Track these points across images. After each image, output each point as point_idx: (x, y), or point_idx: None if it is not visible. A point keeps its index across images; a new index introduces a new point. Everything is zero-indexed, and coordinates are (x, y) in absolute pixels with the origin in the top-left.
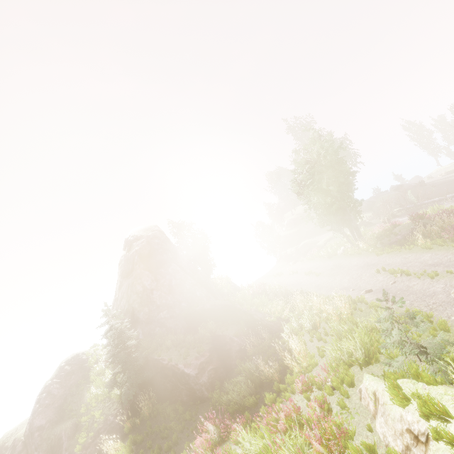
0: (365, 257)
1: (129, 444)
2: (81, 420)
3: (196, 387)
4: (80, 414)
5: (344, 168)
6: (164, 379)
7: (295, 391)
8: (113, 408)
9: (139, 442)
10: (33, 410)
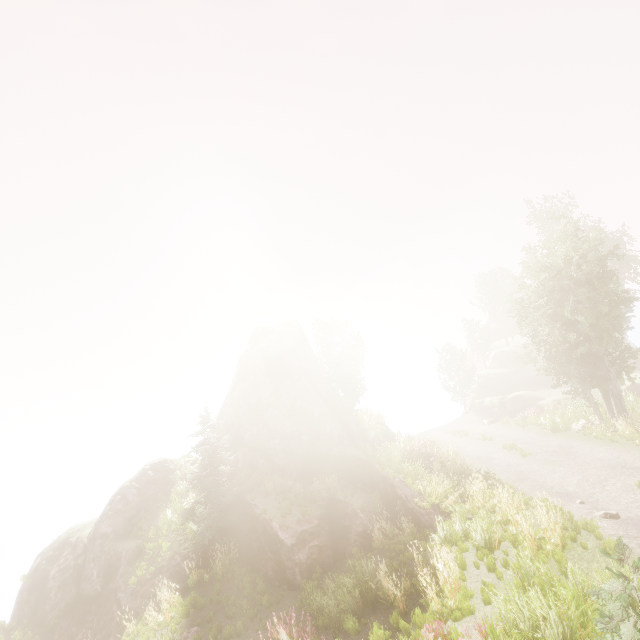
0: (624, 450)
1: (188, 603)
2: (147, 546)
3: (288, 564)
4: (148, 537)
5: (612, 289)
6: (251, 533)
7: None
8: (184, 546)
9: (199, 607)
10: (103, 511)
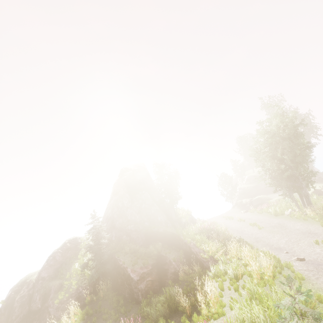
0: (310, 224)
1: (84, 313)
2: (65, 283)
3: (135, 290)
4: (65, 278)
5: (301, 141)
6: (118, 274)
7: None
8: (84, 282)
9: (89, 314)
10: (43, 265)
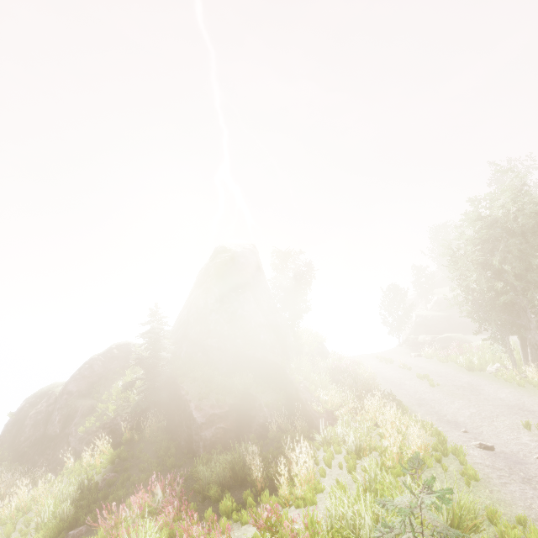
0: (527, 394)
1: (115, 454)
2: (98, 405)
3: (195, 438)
4: (101, 400)
5: None
6: (176, 409)
7: (259, 519)
8: (126, 411)
9: (122, 458)
10: (73, 374)
